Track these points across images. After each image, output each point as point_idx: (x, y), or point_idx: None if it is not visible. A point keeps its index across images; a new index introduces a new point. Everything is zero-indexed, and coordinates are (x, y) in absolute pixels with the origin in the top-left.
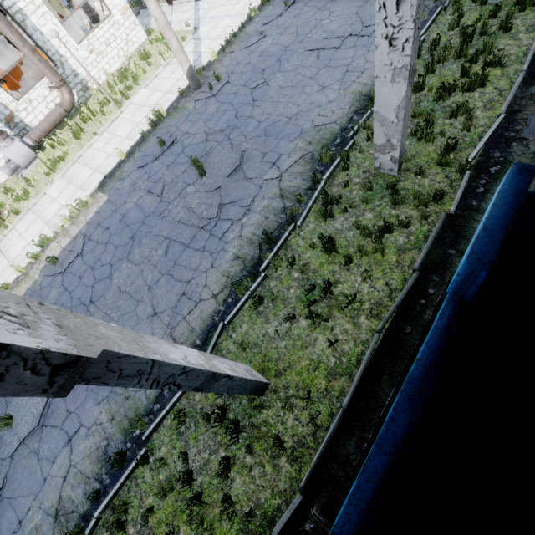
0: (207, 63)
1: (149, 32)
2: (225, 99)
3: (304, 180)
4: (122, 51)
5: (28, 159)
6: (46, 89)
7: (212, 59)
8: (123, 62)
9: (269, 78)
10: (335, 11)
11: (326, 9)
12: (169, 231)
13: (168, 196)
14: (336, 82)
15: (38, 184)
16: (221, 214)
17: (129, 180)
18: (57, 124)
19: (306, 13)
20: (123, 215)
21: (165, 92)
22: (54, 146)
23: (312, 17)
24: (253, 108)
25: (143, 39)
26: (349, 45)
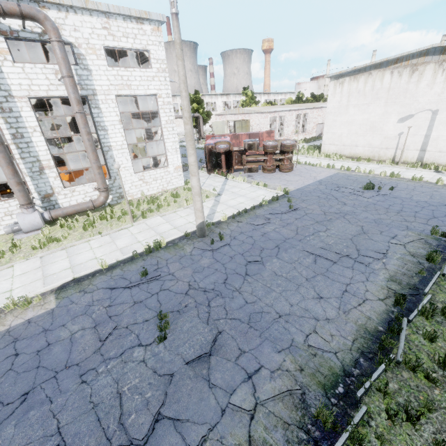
0: (217, 221)
1: (187, 182)
2: (220, 259)
3: (288, 441)
4: (162, 186)
5: (34, 227)
6: (92, 188)
7: (222, 220)
8: (159, 191)
9: (266, 259)
10: (331, 229)
11: (323, 224)
12: (71, 418)
13: (110, 346)
14: (334, 297)
15: (19, 252)
16: (152, 435)
17: (90, 297)
18: (80, 211)
19: (306, 220)
20: (47, 343)
21: (174, 226)
22: (64, 226)
23: (311, 225)
24: (244, 281)
25: (180, 185)
26: (346, 264)
